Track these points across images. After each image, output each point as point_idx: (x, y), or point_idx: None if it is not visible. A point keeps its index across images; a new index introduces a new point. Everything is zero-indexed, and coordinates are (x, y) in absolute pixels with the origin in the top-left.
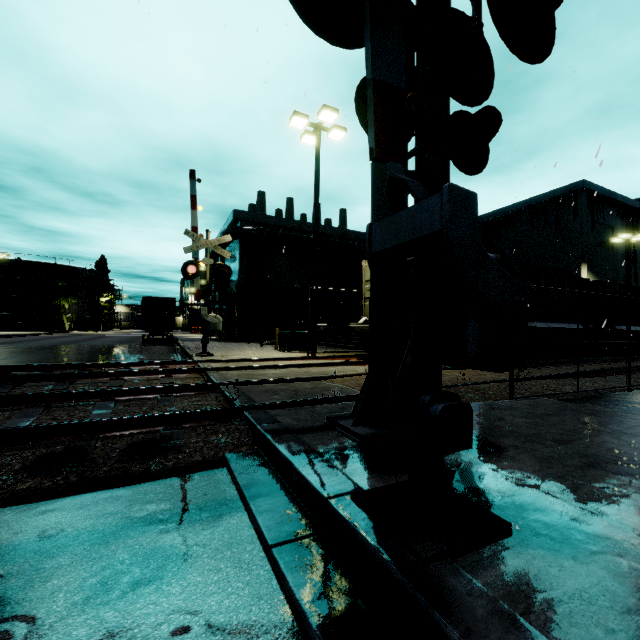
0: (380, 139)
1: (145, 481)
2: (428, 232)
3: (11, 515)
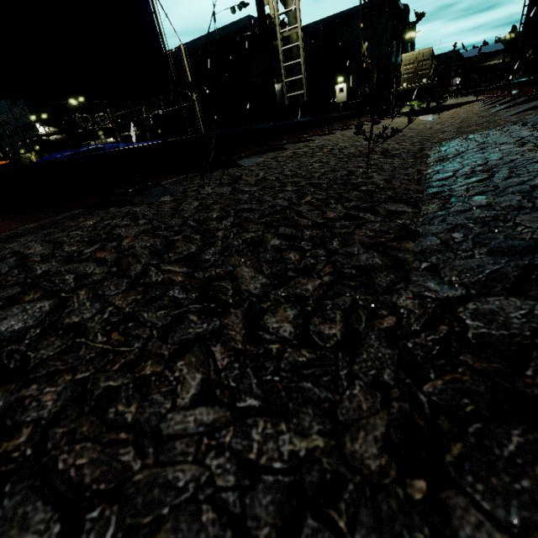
0: None
1: None
2: None
3: None
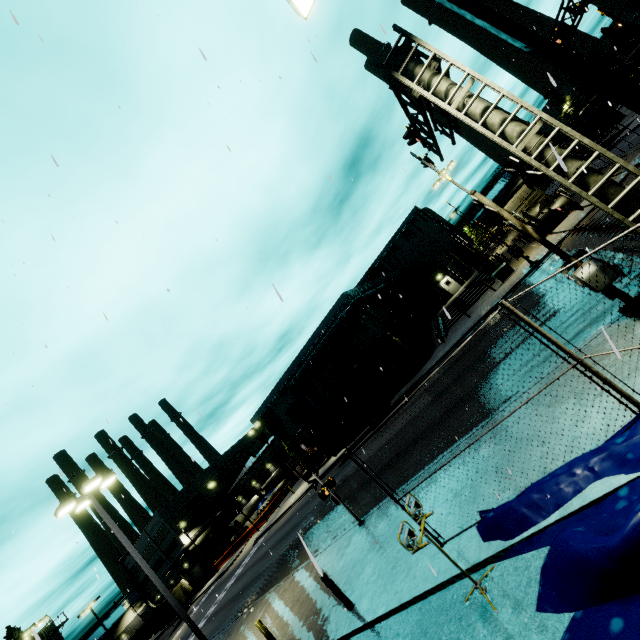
0: None
1: None
2: None
3: None
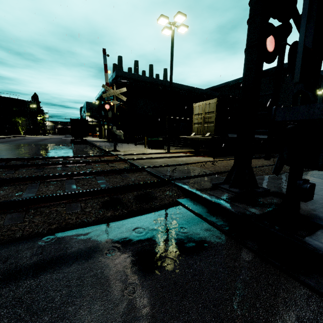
0: (301, 74)
1: (154, 211)
2: (318, 118)
3: (116, 225)
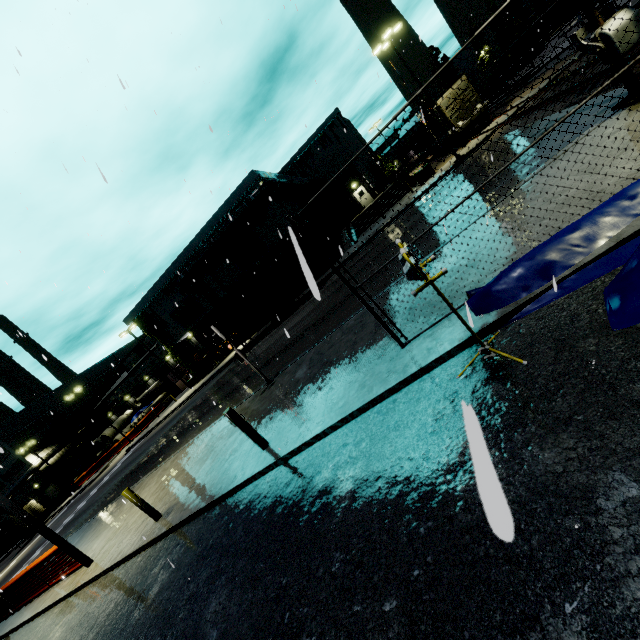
0: None
1: None
2: None
3: None
